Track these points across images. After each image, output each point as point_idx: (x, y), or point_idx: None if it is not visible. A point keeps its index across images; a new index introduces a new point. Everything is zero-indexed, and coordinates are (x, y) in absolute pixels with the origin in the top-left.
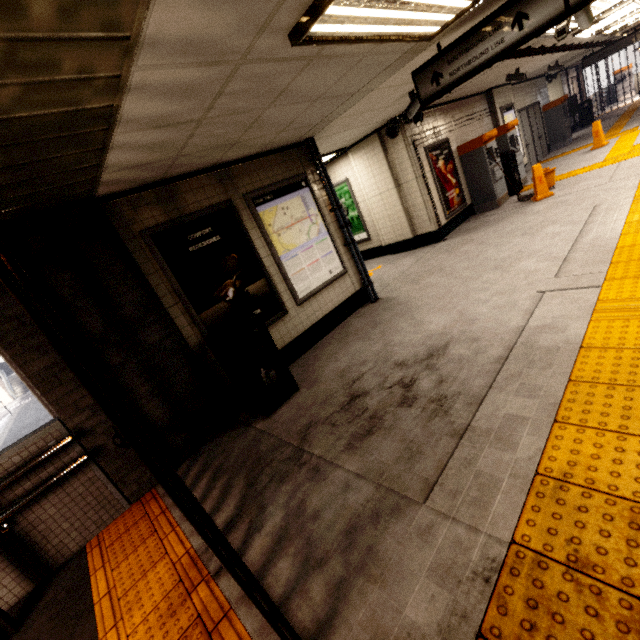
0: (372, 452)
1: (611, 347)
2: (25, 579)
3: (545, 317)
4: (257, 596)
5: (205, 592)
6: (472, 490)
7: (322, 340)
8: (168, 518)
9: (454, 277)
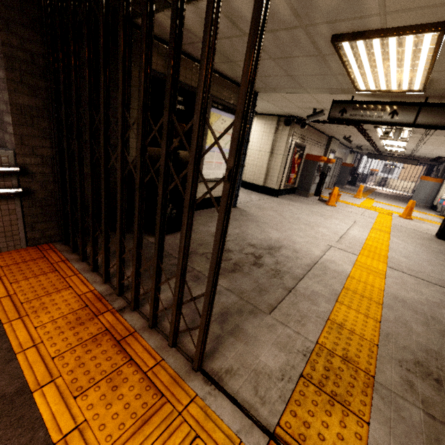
0: (236, 281)
1: (362, 281)
2: None
3: (332, 257)
4: (159, 329)
5: (111, 318)
6: (296, 316)
7: (197, 211)
8: (69, 266)
9: (283, 218)
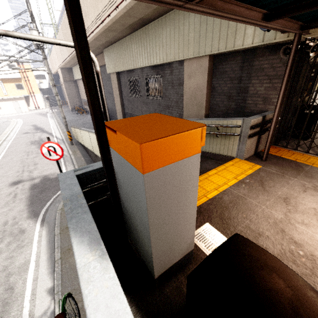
0: None
1: None
2: (254, 151)
3: None
4: None
5: None
6: None
7: None
8: (295, 152)
9: None
